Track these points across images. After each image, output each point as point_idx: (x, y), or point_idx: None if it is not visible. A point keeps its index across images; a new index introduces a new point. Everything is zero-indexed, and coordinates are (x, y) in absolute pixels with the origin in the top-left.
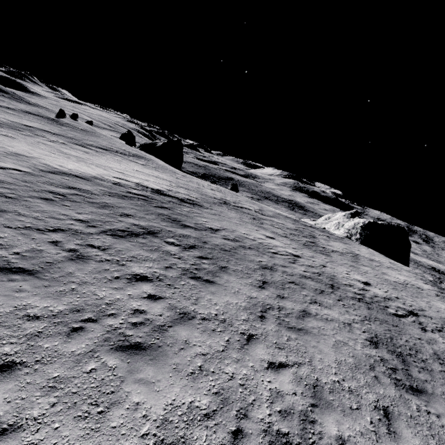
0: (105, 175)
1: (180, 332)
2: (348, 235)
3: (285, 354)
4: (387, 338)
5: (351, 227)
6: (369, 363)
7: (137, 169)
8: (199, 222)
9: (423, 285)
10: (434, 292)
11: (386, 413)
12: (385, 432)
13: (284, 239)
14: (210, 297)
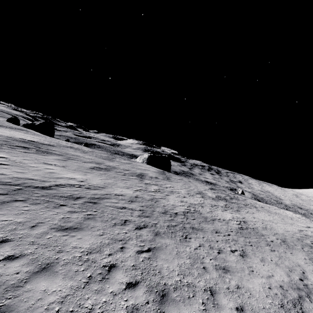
0: (2, 134)
1: (31, 156)
2: (142, 161)
3: (60, 162)
4: (103, 168)
5: (144, 158)
6: (87, 167)
7: (20, 134)
8: (49, 148)
9: (153, 170)
10: (155, 171)
11: (80, 168)
12: (76, 168)
13: (93, 156)
14: (43, 156)
